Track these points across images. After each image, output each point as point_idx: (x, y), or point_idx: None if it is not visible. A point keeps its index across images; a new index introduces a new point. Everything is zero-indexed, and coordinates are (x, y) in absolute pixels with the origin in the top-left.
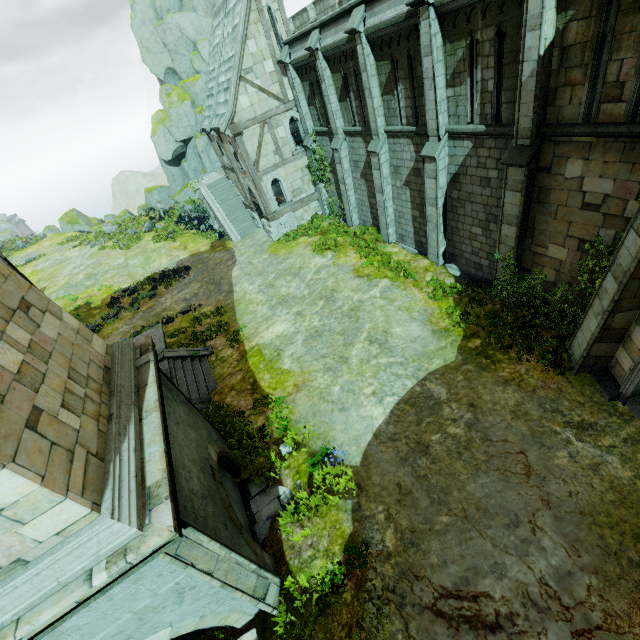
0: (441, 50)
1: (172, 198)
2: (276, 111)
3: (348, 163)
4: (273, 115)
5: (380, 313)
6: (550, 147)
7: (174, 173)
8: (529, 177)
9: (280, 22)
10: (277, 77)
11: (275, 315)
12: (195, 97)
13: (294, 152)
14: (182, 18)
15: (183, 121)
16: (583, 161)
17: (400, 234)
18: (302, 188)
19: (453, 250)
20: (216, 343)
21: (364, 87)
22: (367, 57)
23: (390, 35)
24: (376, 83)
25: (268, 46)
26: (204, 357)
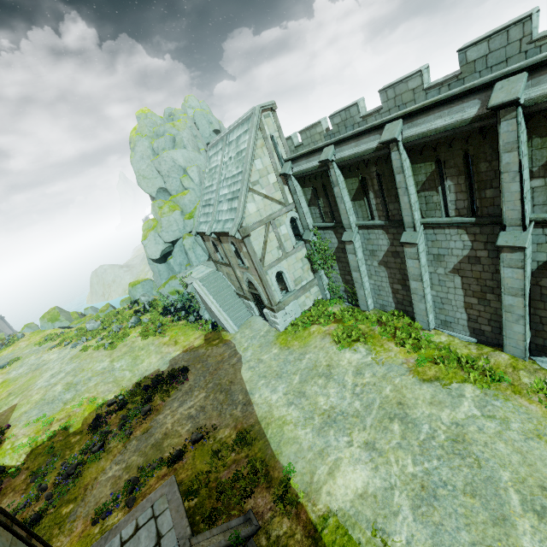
0: (525, 145)
1: (157, 291)
2: (279, 213)
3: (361, 252)
4: (276, 216)
5: (506, 447)
6: None
7: (160, 269)
8: None
9: (280, 145)
10: (279, 186)
11: (330, 446)
12: (184, 207)
13: (295, 245)
14: (175, 153)
15: (173, 226)
16: None
17: (442, 320)
18: (302, 276)
19: (545, 342)
20: (258, 504)
21: (397, 186)
22: (404, 161)
23: (437, 140)
24: (412, 182)
25: (271, 163)
26: (249, 540)
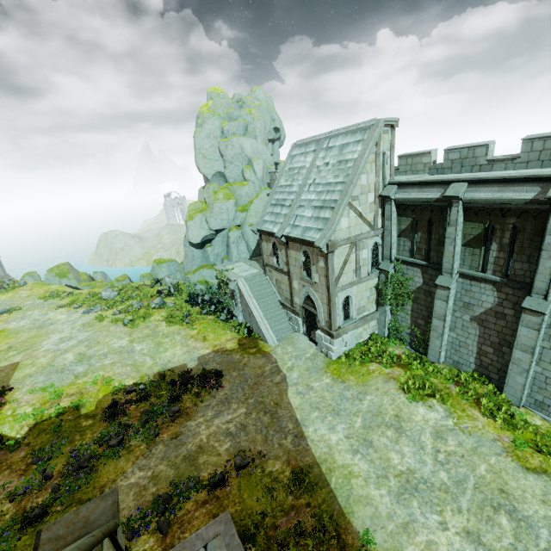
0: None
1: (186, 276)
2: (366, 235)
3: (452, 301)
4: (363, 238)
5: None
6: None
7: (195, 254)
8: None
9: (388, 166)
10: (374, 207)
11: (417, 522)
12: (238, 198)
13: (370, 273)
14: (245, 141)
15: (223, 214)
16: None
17: (538, 400)
18: (366, 306)
19: None
20: None
21: (543, 248)
22: None
23: None
24: None
25: (375, 182)
26: None
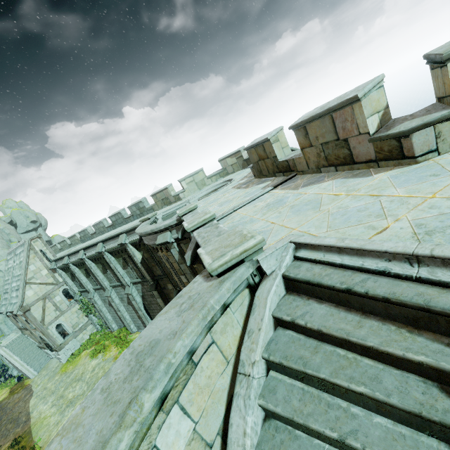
0: (115, 260)
1: None
2: (53, 290)
3: (101, 301)
4: (51, 292)
5: None
6: (161, 282)
7: None
8: (160, 292)
9: (49, 253)
10: (51, 275)
11: (64, 416)
12: None
13: (69, 305)
14: None
15: None
16: (170, 284)
17: (137, 326)
18: (79, 321)
19: None
20: None
21: (94, 273)
22: (91, 264)
23: (97, 257)
24: (99, 271)
25: (43, 264)
26: None
